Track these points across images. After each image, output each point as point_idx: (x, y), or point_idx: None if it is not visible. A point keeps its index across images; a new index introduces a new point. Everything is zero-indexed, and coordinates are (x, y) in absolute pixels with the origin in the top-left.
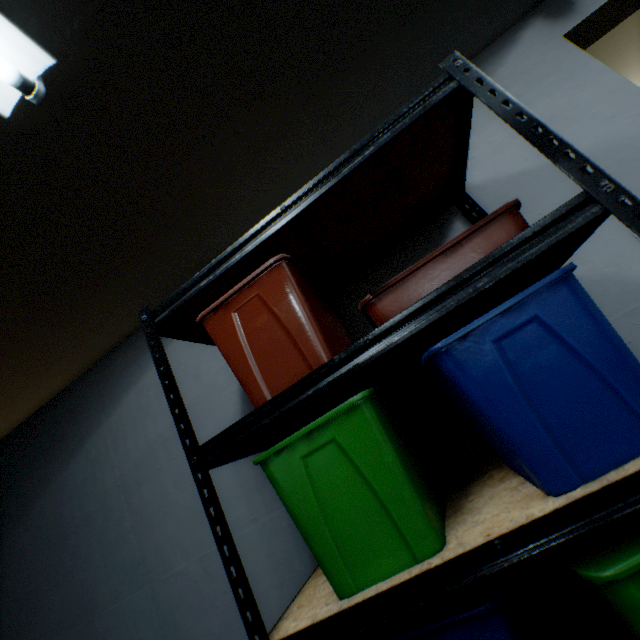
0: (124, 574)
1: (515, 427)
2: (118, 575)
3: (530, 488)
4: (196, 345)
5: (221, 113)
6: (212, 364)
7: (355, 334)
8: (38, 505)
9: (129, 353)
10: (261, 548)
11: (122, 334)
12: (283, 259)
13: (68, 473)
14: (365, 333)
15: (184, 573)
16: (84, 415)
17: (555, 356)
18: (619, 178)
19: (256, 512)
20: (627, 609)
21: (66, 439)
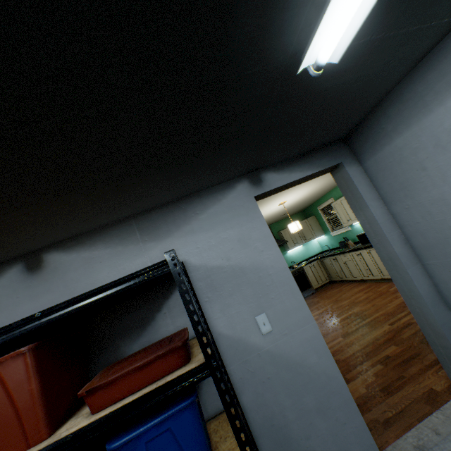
0: None
1: None
2: None
3: None
4: None
5: (12, 207)
6: None
7: (97, 350)
8: None
9: None
10: None
11: None
12: (30, 348)
13: None
14: (105, 351)
15: None
16: None
17: None
18: (258, 285)
19: None
20: None
21: None
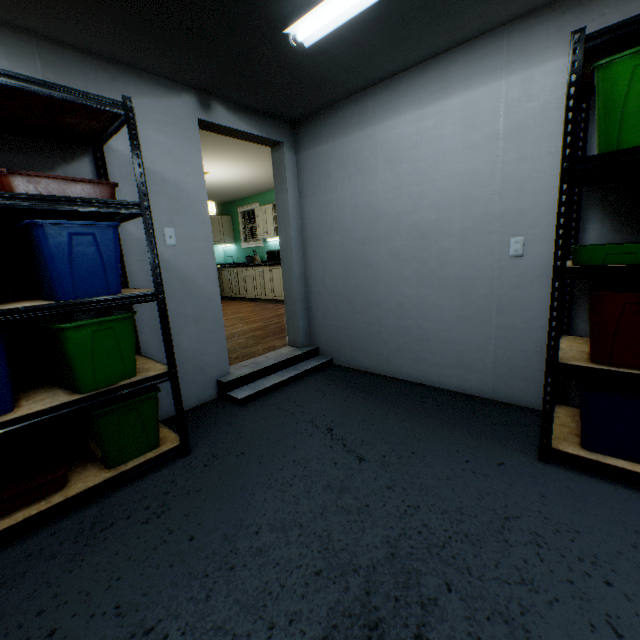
0: None
1: (59, 271)
2: None
3: (49, 301)
4: None
5: None
6: None
7: None
8: None
9: None
10: None
11: None
12: None
13: None
14: None
15: None
16: None
17: (93, 252)
18: (175, 203)
19: None
20: (66, 338)
21: None
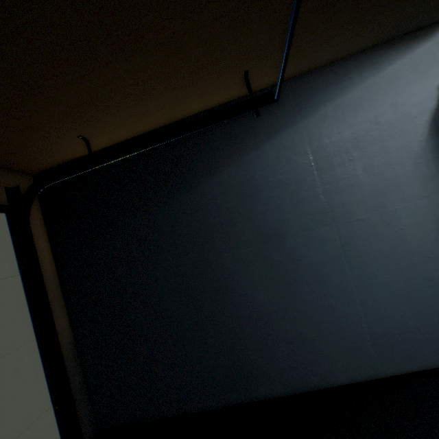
0: (313, 217)
1: None
2: (307, 218)
3: None
4: (395, 83)
5: None
6: (408, 99)
7: None
8: (228, 170)
9: (328, 77)
10: (427, 211)
11: (332, 59)
12: None
13: (260, 152)
14: None
15: (364, 220)
16: (278, 114)
17: None
18: None
19: (427, 193)
20: None
21: (258, 129)
